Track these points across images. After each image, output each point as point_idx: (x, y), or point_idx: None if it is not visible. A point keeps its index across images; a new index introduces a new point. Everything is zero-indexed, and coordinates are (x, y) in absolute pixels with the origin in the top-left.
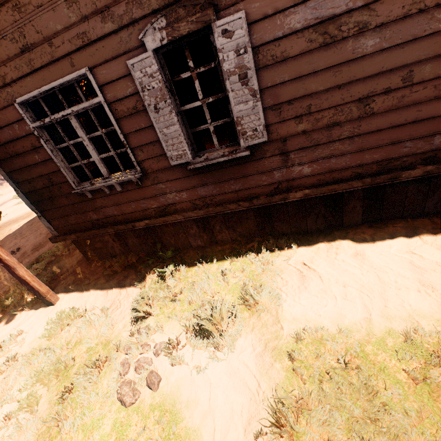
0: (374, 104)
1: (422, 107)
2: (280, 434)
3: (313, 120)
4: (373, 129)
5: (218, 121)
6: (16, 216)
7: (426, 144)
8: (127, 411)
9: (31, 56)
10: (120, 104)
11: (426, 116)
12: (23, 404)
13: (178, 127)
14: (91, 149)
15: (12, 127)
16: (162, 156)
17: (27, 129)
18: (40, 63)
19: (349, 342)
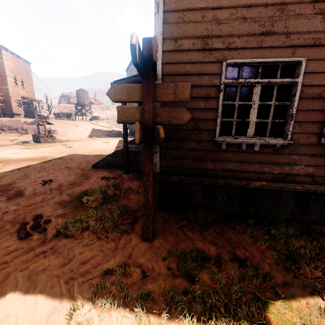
0: None
1: None
2: None
3: None
4: None
5: None
6: (30, 156)
7: None
8: None
9: (265, 38)
10: (309, 88)
11: None
12: None
13: None
14: (255, 112)
15: (201, 77)
16: (313, 134)
17: (213, 82)
18: (269, 45)
19: None
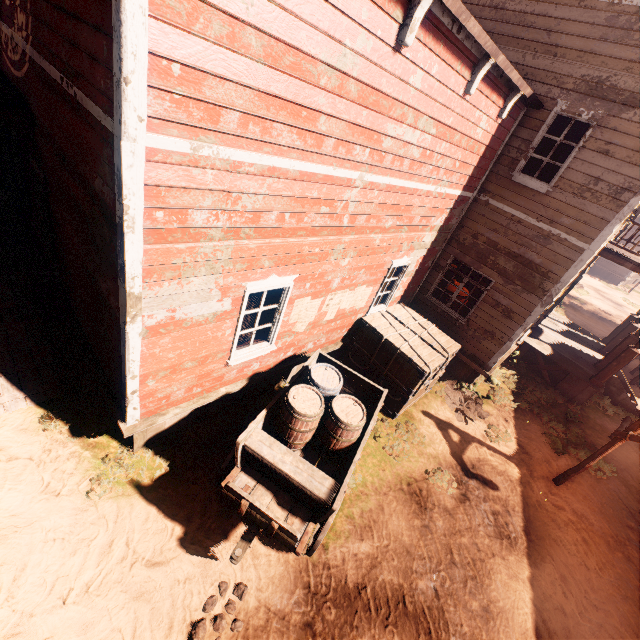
0: None
1: None
2: None
3: None
4: None
5: None
6: None
7: None
8: None
9: None
10: None
11: None
12: None
13: None
14: None
15: None
16: None
17: None
18: None
19: None
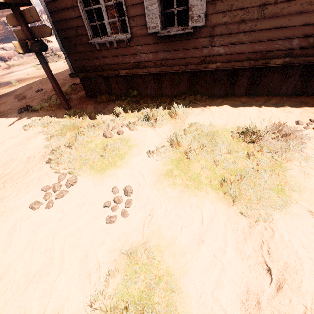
0: (267, 11)
1: (292, 17)
2: (171, 146)
3: (232, 16)
4: (263, 28)
5: (180, 7)
6: (37, 75)
7: (289, 44)
8: (107, 139)
9: None
10: None
11: (292, 25)
12: (59, 133)
13: (157, 6)
14: (105, 14)
15: None
16: (144, 26)
17: None
18: None
19: (213, 129)
